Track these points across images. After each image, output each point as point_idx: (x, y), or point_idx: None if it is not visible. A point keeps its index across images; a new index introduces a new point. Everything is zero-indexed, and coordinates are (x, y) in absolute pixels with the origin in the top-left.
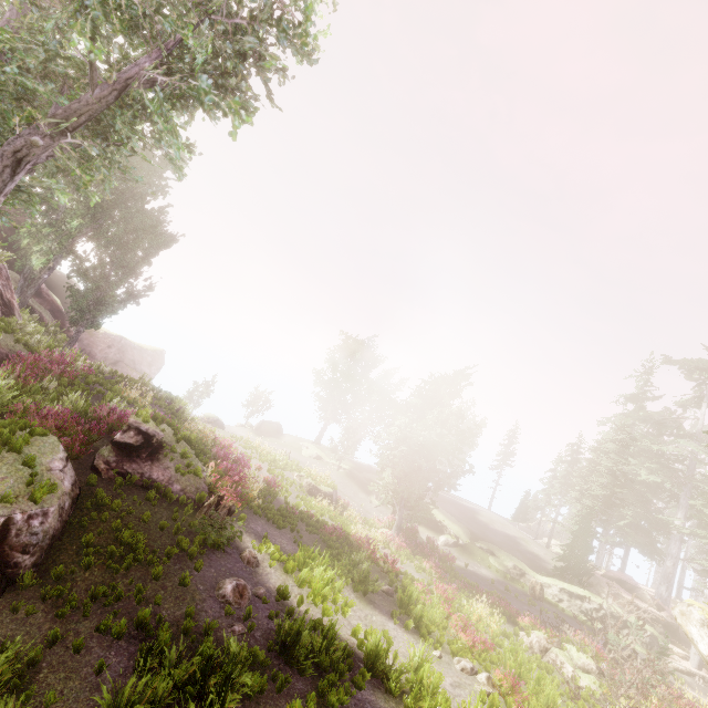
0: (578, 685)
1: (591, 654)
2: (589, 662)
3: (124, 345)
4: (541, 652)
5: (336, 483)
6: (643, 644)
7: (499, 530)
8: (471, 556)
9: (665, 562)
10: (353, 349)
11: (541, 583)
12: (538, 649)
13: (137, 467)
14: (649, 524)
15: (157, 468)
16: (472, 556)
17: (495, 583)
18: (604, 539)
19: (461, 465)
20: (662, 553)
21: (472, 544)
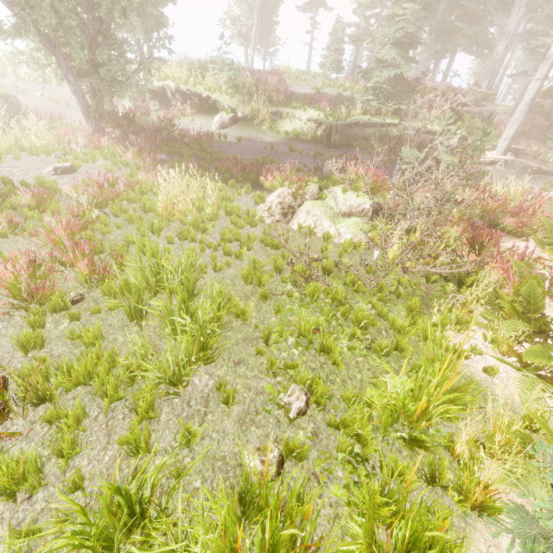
0: (311, 259)
1: (366, 189)
2: (359, 202)
3: None
4: (285, 216)
5: (66, 100)
6: (448, 152)
7: (303, 88)
8: (256, 128)
9: (496, 49)
10: None
11: (337, 126)
12: (280, 214)
13: None
14: (489, 5)
15: None
16: (258, 128)
17: (278, 148)
18: (428, 52)
19: (271, 31)
20: (493, 43)
21: (259, 113)
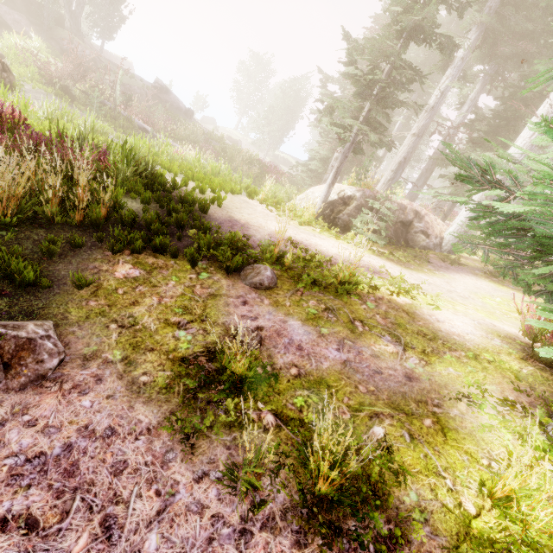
0: None
1: None
2: None
3: (111, 56)
4: None
5: (244, 146)
6: None
7: None
8: None
9: None
10: (256, 63)
11: None
12: None
13: (162, 96)
14: None
15: (168, 97)
16: None
17: None
18: None
19: None
20: None
21: None
